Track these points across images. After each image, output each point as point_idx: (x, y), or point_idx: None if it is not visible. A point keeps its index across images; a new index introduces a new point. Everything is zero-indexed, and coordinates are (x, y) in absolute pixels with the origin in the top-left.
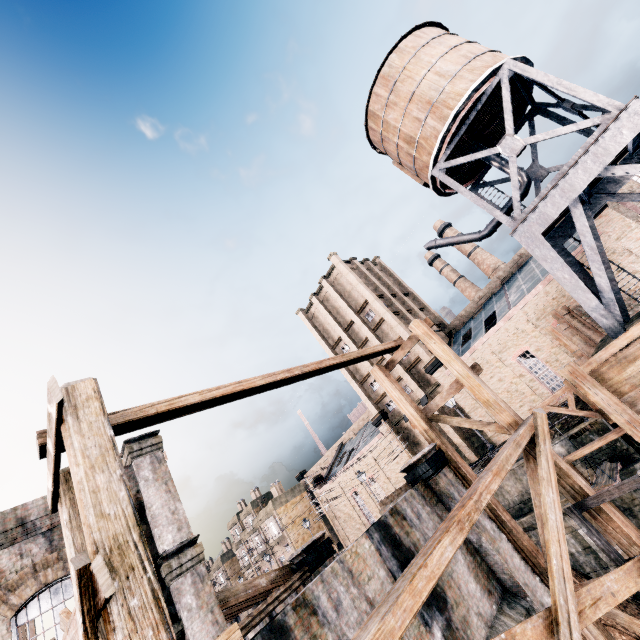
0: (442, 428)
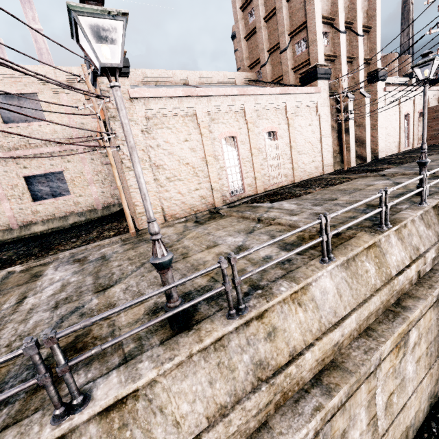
0: (366, 125)
